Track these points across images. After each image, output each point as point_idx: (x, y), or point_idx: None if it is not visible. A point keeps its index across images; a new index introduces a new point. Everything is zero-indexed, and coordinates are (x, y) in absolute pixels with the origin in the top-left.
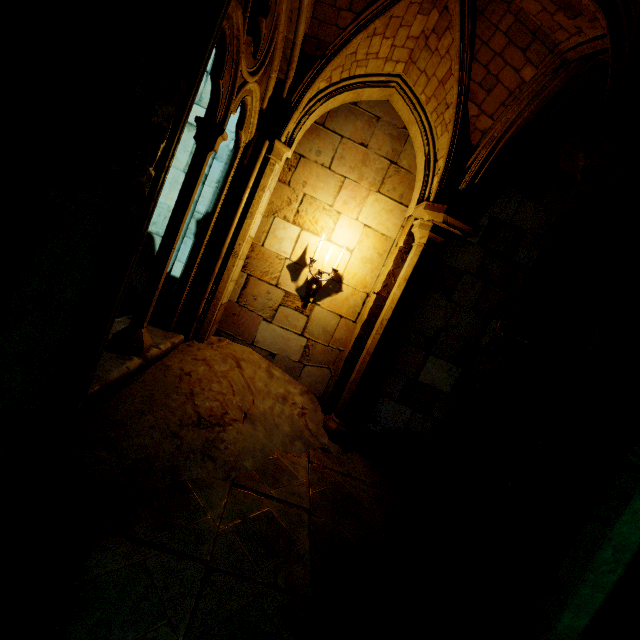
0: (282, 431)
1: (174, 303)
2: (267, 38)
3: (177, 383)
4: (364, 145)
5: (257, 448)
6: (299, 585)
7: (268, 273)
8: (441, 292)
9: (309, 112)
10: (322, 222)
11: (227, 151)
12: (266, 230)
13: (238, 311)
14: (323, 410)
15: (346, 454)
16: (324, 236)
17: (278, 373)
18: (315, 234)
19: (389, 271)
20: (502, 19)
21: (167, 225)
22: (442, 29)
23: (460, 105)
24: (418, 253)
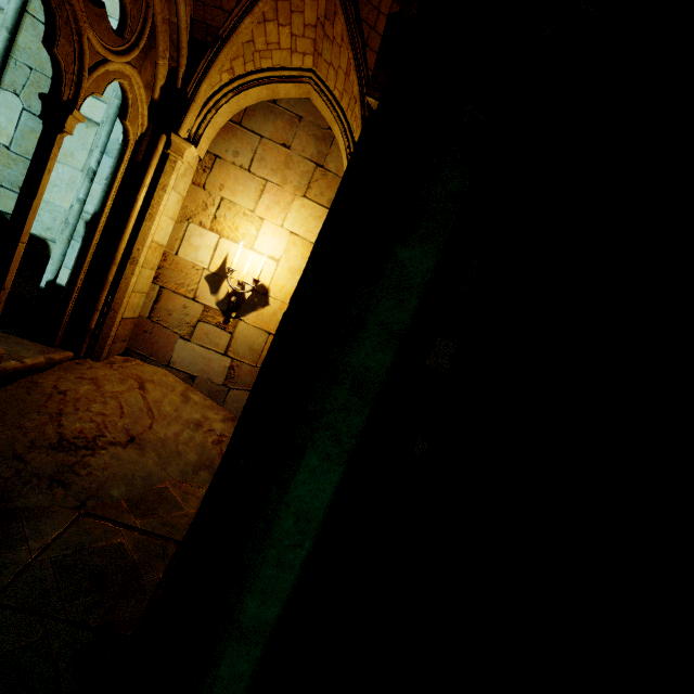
0: (185, 459)
1: (58, 314)
2: (138, 17)
3: (43, 402)
4: (286, 146)
5: (138, 476)
6: (119, 623)
7: (184, 285)
8: None
9: (216, 107)
10: (243, 229)
11: (117, 145)
12: (180, 237)
13: (150, 328)
14: None
15: None
16: (246, 244)
17: (197, 397)
18: (236, 242)
19: None
20: (381, 1)
21: (11, 215)
22: (332, 14)
23: (364, 97)
24: None
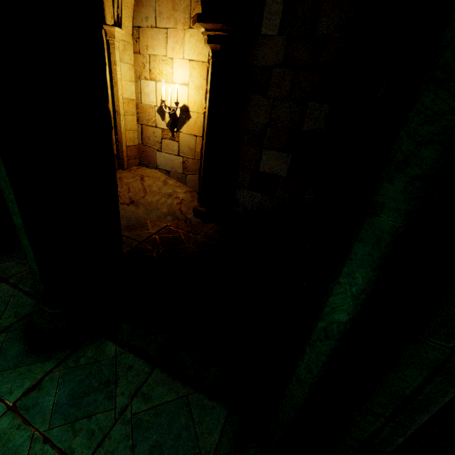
0: (160, 211)
1: None
2: None
3: None
4: None
5: (134, 217)
6: None
7: (149, 120)
8: (258, 93)
9: None
10: (165, 71)
11: None
12: (139, 91)
13: (144, 149)
14: (198, 201)
15: (203, 224)
16: (169, 81)
17: (172, 182)
18: (164, 82)
19: (206, 90)
20: None
21: None
22: None
23: None
24: (210, 66)
